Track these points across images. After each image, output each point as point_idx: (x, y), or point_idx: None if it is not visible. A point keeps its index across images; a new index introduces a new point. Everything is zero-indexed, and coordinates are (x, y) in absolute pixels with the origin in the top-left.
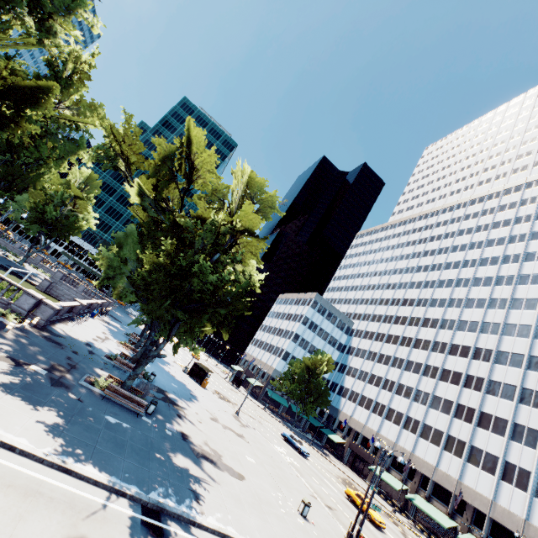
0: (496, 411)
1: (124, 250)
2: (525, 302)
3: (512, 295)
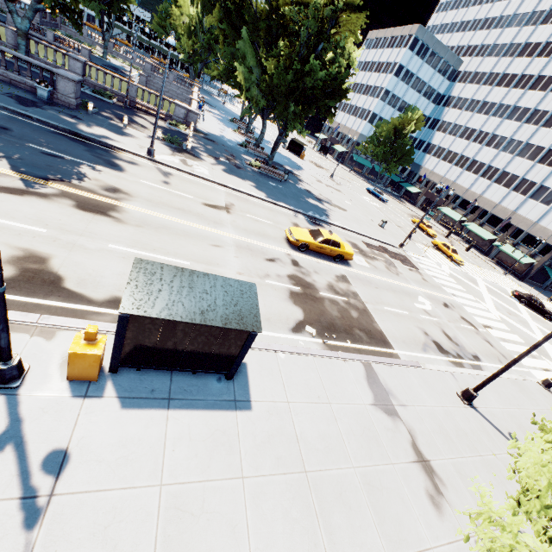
0: None
1: (247, 59)
2: None
3: None
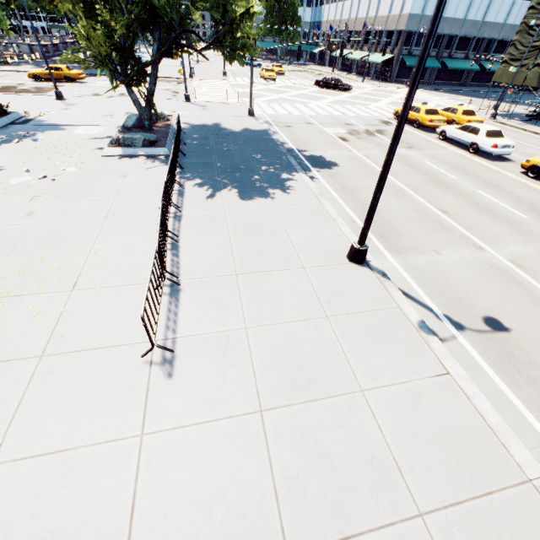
0: None
1: None
2: None
3: None
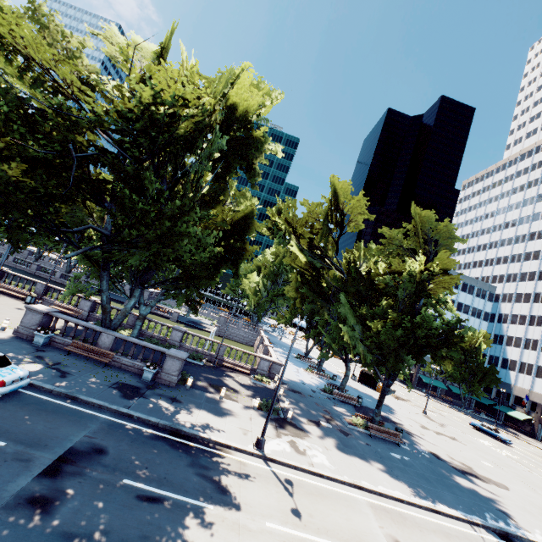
0: None
1: (348, 318)
2: None
3: None
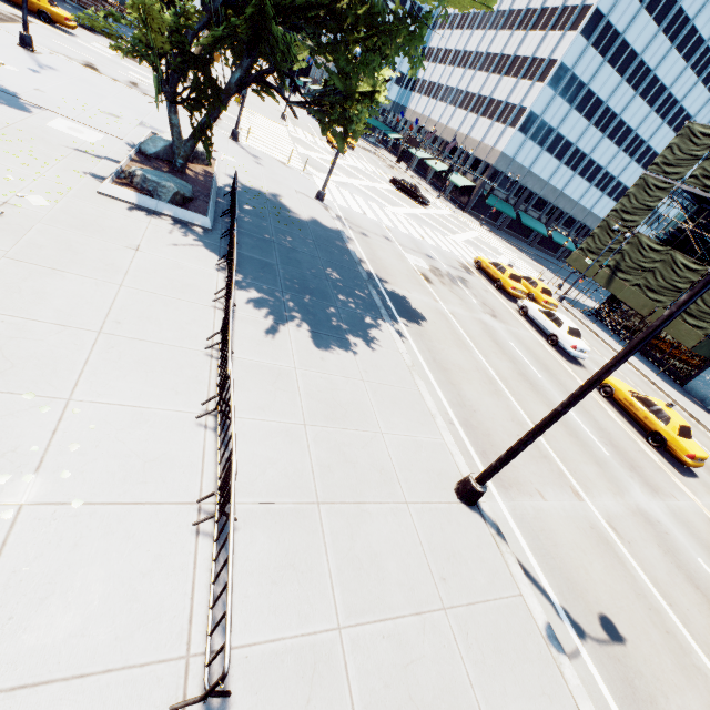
0: (526, 50)
1: None
2: None
3: None
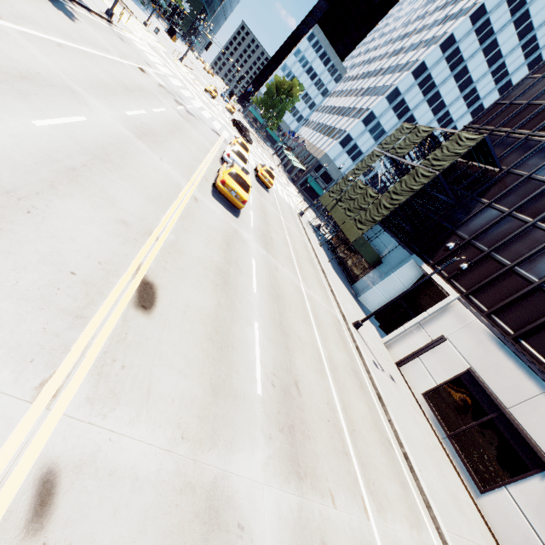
0: (359, 105)
1: None
2: (448, 17)
3: (448, 13)
